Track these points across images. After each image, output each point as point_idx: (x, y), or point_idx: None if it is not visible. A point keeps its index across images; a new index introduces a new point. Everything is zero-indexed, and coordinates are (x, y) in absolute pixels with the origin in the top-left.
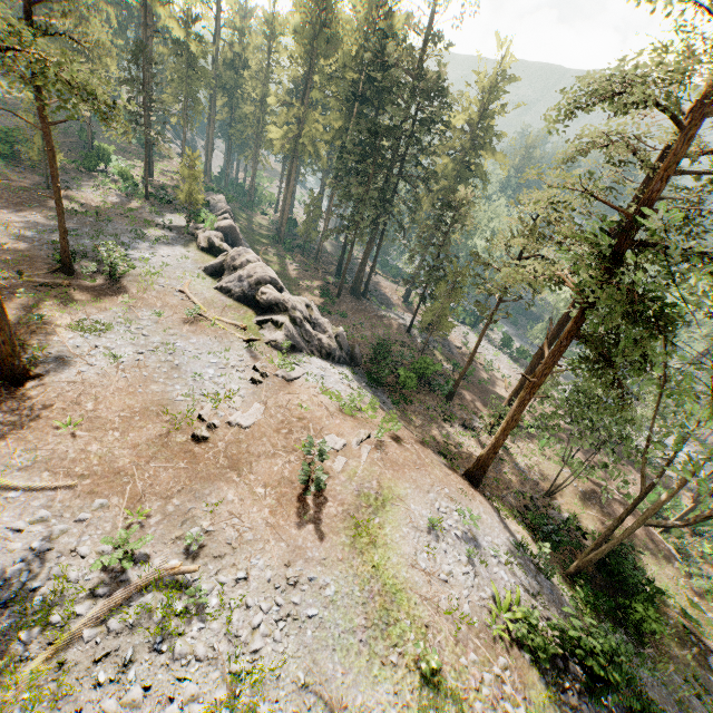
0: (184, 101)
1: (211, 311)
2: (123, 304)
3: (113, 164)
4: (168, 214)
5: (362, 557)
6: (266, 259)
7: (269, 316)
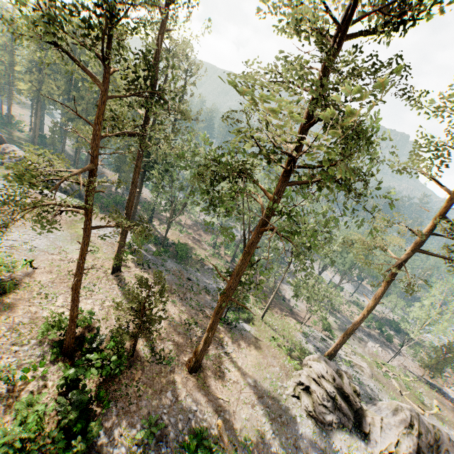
0: None
1: None
2: None
3: None
4: None
5: (72, 230)
6: None
7: None
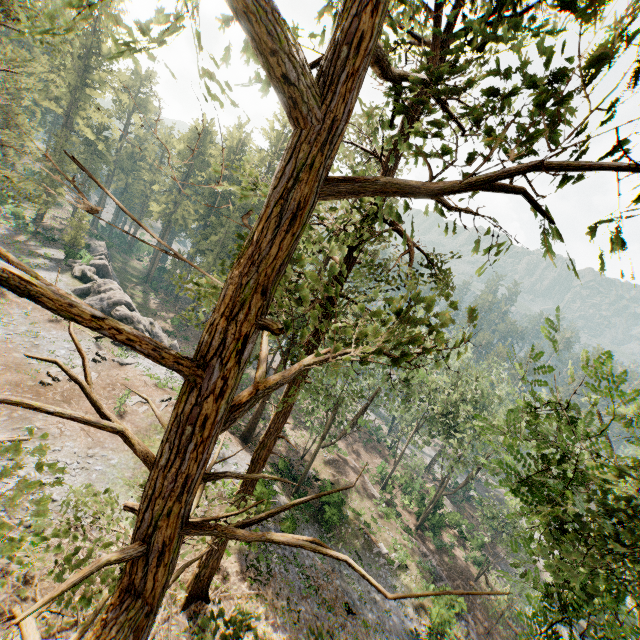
0: (85, 174)
1: None
2: (0, 304)
3: (9, 206)
4: (52, 249)
5: None
6: (133, 293)
7: None
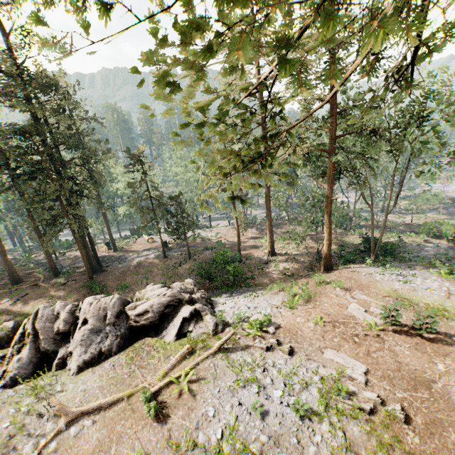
0: None
1: (142, 382)
2: None
3: None
4: None
5: None
6: None
7: (175, 321)
